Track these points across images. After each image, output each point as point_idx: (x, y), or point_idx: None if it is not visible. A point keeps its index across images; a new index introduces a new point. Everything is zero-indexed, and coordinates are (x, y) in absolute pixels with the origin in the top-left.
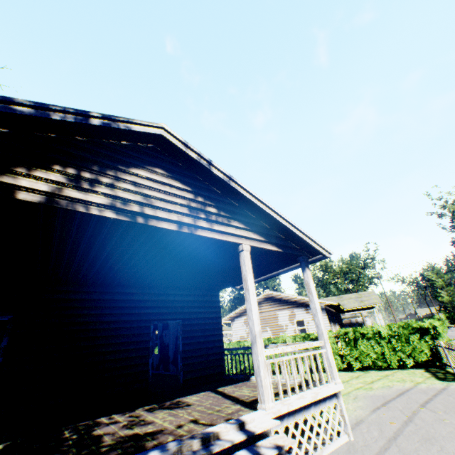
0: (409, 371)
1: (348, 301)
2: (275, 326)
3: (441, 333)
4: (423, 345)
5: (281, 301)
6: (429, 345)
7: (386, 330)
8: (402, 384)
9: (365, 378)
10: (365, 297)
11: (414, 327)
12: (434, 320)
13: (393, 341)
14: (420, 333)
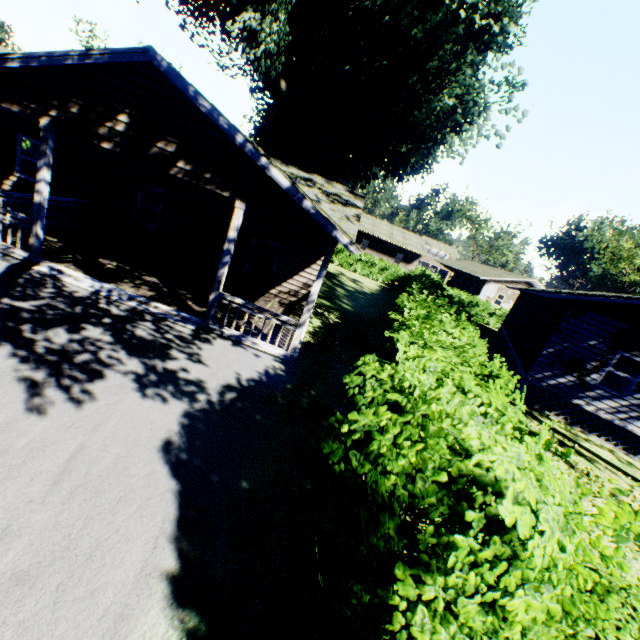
0: None
1: None
2: None
3: None
4: None
5: None
6: None
7: None
8: None
9: None
10: None
11: None
12: None
13: None
14: None
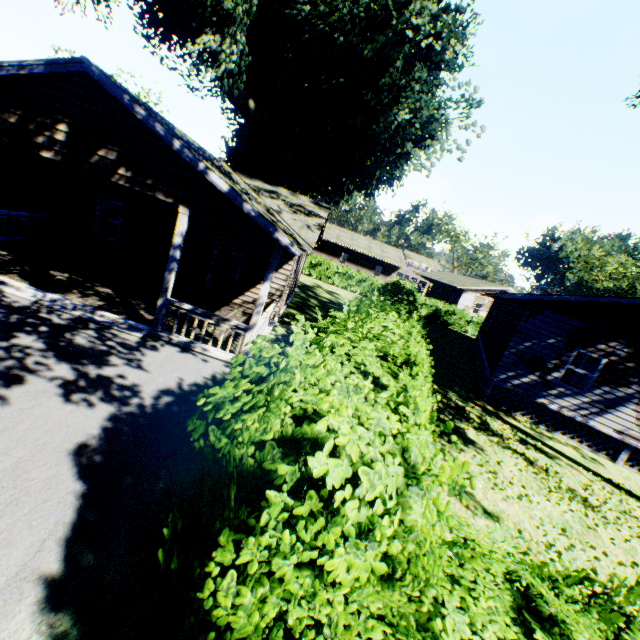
0: None
1: None
2: None
3: None
4: None
5: None
6: None
7: None
8: None
9: None
10: None
11: None
12: None
13: None
14: None
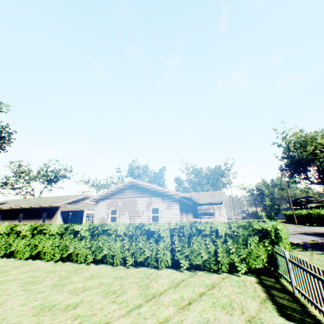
0: (239, 279)
1: (204, 197)
2: (133, 211)
3: (283, 238)
4: (261, 250)
5: (143, 190)
6: (267, 251)
7: (225, 229)
8: (227, 323)
9: (186, 290)
10: (216, 195)
11: (256, 228)
12: (277, 222)
13: (230, 241)
14: (260, 235)
